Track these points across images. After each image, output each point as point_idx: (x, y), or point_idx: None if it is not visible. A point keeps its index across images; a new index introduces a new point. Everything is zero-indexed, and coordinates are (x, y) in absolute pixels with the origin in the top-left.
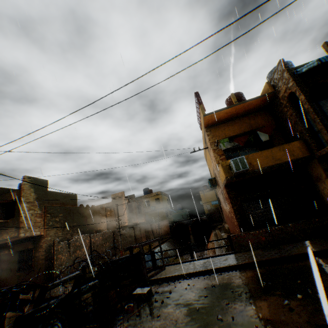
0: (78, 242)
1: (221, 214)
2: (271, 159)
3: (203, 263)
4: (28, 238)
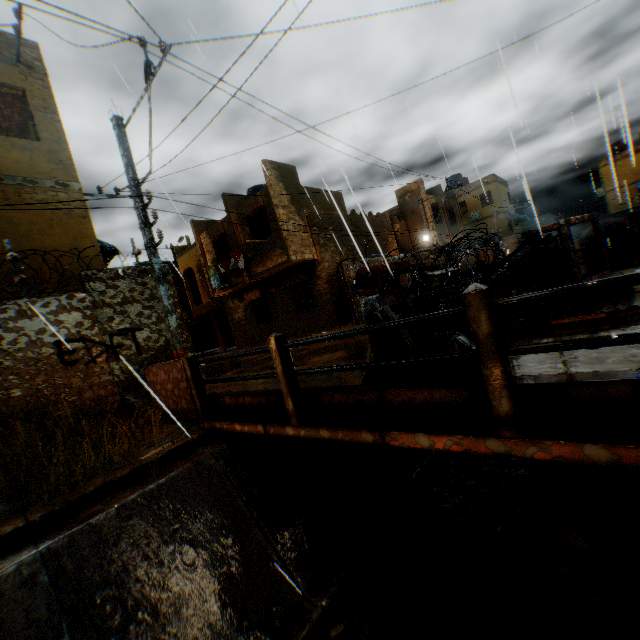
0: None
1: None
2: None
3: None
4: (295, 267)
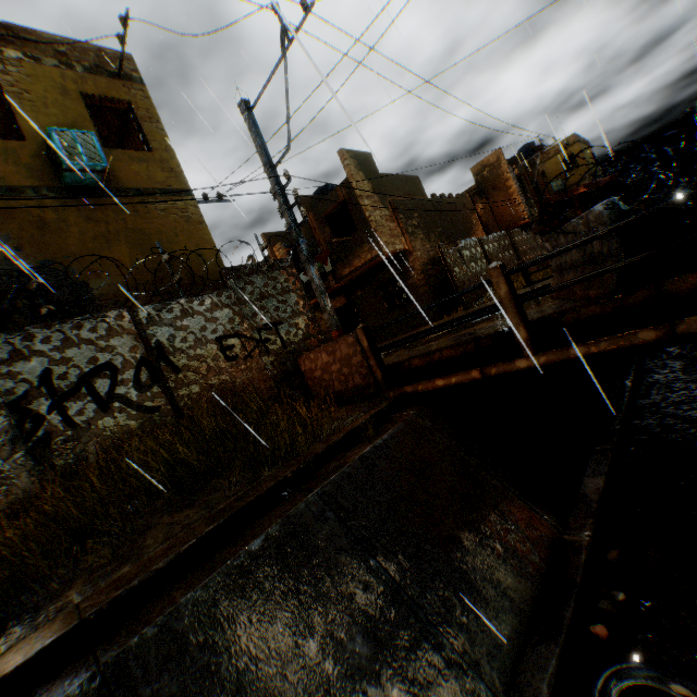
0: (467, 251)
1: None
2: None
3: None
4: (383, 263)
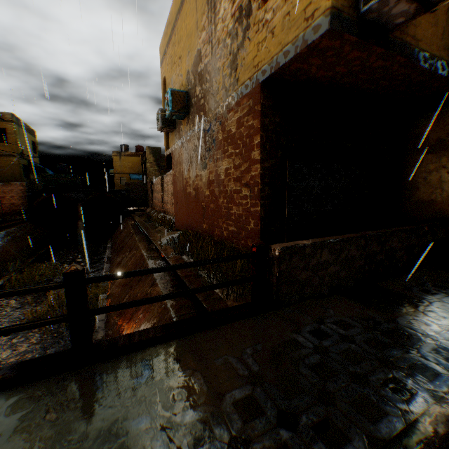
0: None
1: (150, 194)
2: (440, 37)
3: (166, 414)
4: None
